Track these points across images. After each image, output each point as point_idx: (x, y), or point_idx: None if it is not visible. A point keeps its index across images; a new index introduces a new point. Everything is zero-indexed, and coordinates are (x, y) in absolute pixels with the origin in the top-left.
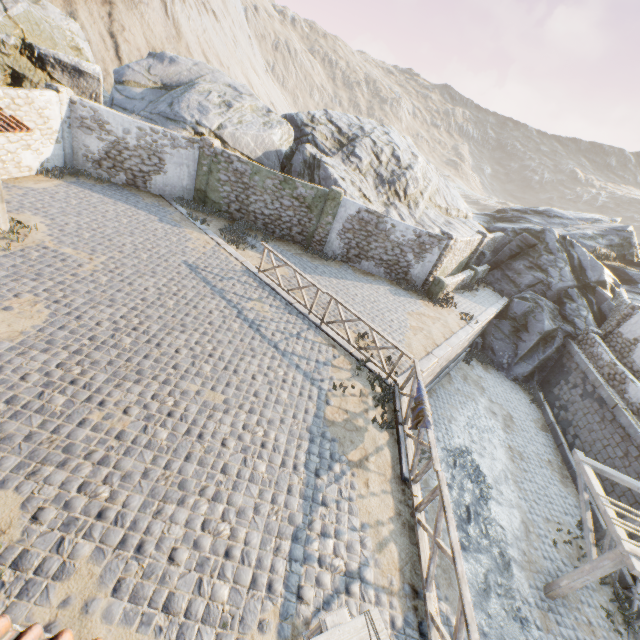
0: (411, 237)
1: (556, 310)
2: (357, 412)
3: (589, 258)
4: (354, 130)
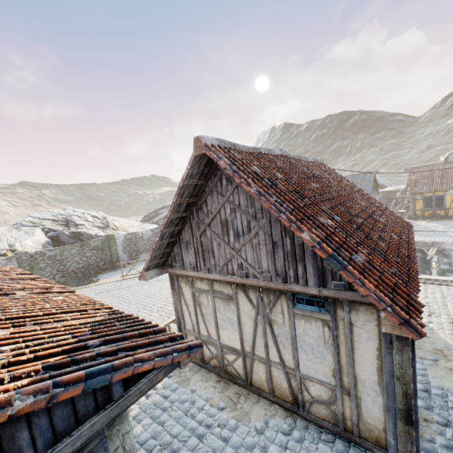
0: (151, 233)
1: None
2: None
3: None
4: (60, 216)
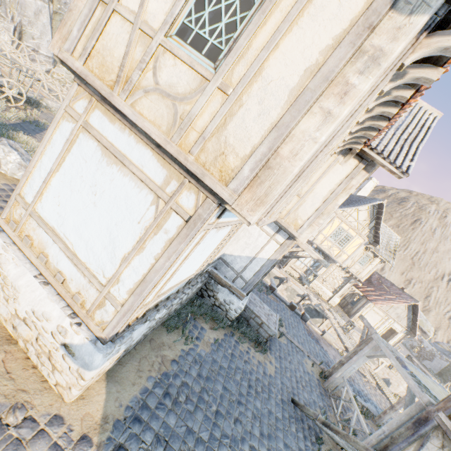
0: None
1: None
2: None
3: None
4: None
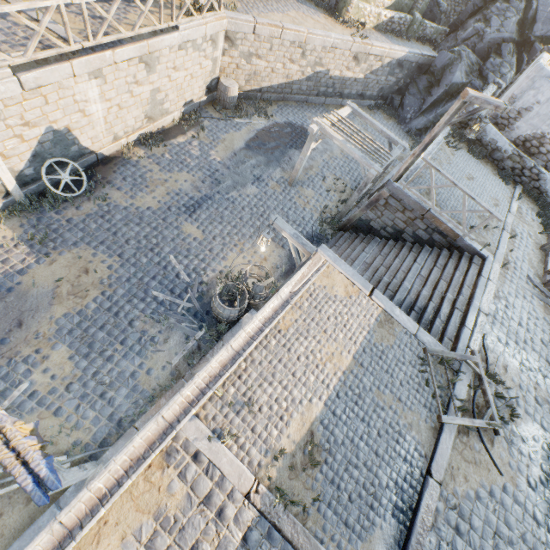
0: None
1: (477, 65)
2: (175, 5)
3: (549, 9)
4: None
